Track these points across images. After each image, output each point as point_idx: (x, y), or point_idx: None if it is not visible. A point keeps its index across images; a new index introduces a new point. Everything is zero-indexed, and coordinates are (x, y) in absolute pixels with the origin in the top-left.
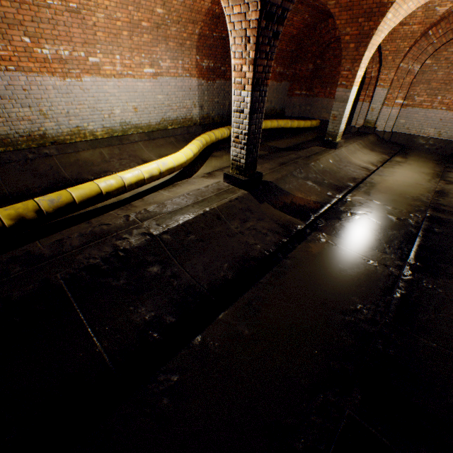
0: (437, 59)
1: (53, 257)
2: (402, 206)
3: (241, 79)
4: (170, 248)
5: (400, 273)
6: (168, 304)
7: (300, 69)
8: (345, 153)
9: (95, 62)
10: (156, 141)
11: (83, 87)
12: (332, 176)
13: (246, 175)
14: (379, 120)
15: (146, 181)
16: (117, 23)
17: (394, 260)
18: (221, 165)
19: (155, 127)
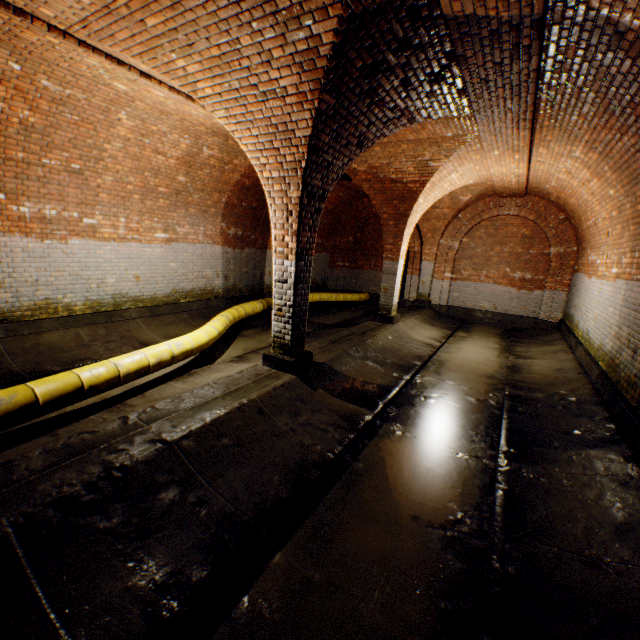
0: (472, 237)
1: None
2: (478, 385)
3: (283, 249)
4: (194, 460)
5: (496, 464)
6: (194, 549)
7: (340, 240)
8: (404, 328)
9: (91, 224)
10: (162, 318)
11: (67, 250)
12: (394, 354)
13: (293, 354)
14: (432, 293)
15: (152, 368)
16: (128, 186)
17: (486, 450)
18: (254, 346)
19: (162, 299)
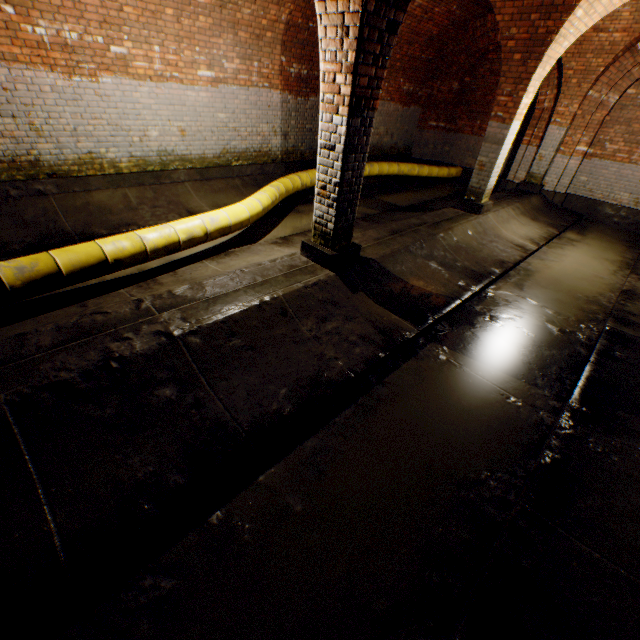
0: None
1: (2, 365)
2: (569, 310)
3: (333, 96)
4: (198, 359)
5: (556, 423)
6: (179, 453)
7: (439, 88)
8: (493, 221)
9: (120, 54)
10: (212, 183)
11: (100, 92)
12: (469, 256)
13: (335, 247)
14: (548, 175)
15: (183, 245)
16: None
17: (548, 399)
18: (305, 226)
19: (212, 161)
